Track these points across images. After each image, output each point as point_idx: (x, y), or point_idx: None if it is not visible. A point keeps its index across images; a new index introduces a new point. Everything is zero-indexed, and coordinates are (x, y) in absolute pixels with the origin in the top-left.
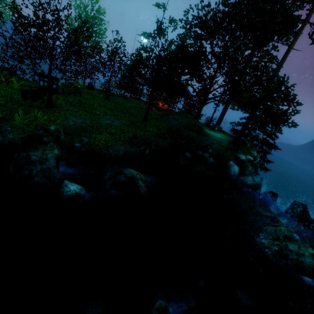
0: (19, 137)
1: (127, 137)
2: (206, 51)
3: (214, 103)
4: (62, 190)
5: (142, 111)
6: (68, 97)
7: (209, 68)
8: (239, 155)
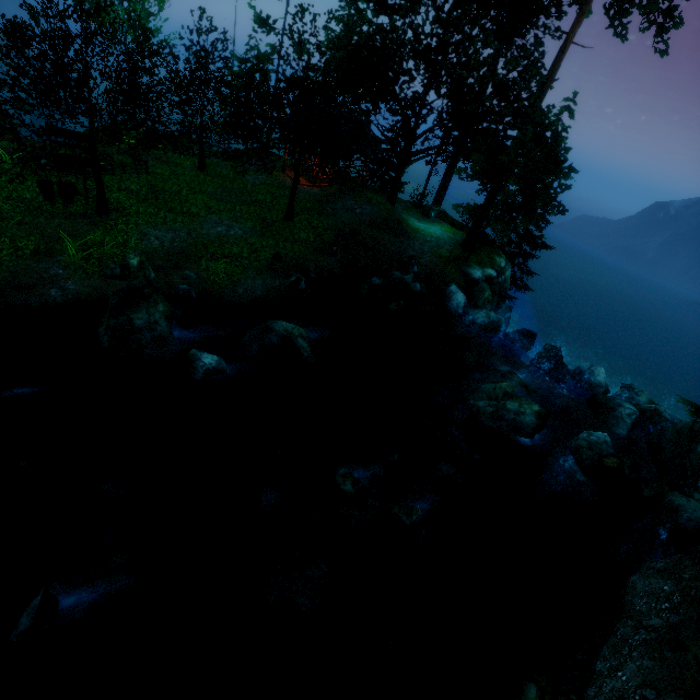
0: (85, 286)
1: (263, 260)
2: (404, 44)
3: (425, 161)
4: (194, 365)
5: (280, 195)
6: (126, 180)
7: (414, 79)
8: (470, 270)
